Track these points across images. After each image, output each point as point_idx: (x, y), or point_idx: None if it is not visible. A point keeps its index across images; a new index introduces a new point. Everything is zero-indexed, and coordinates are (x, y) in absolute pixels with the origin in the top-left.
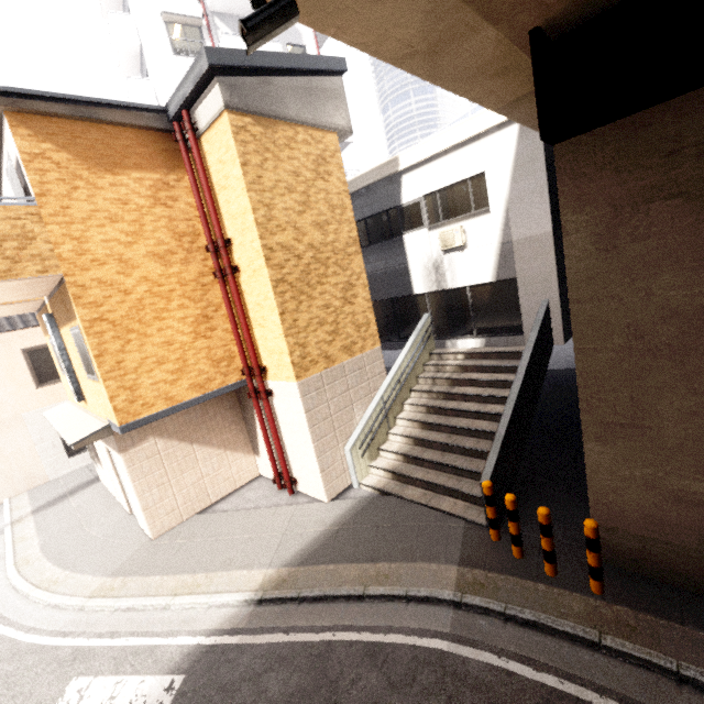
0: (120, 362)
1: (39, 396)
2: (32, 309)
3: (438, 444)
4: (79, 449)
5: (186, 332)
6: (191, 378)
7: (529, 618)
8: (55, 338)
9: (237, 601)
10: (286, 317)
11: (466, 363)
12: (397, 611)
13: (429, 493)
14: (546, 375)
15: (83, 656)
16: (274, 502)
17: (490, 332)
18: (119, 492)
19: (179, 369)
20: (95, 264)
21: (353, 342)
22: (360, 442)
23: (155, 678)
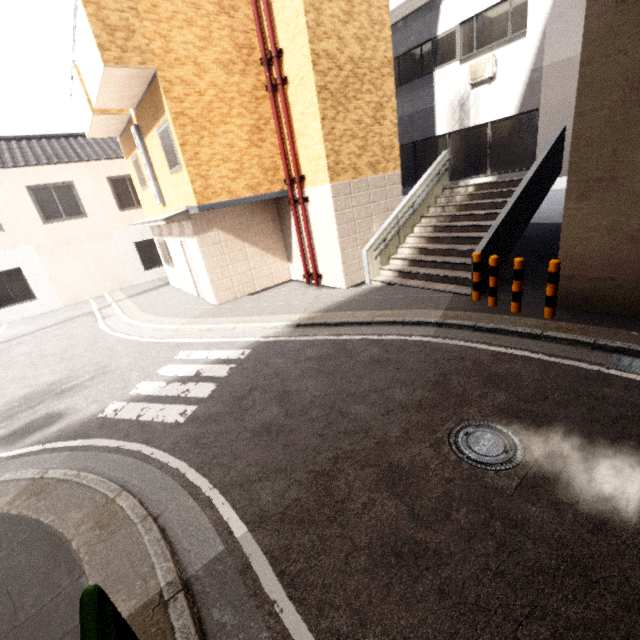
0: (197, 154)
1: (121, 218)
2: (118, 131)
3: (440, 251)
4: (151, 266)
5: (243, 139)
6: (246, 180)
7: (492, 327)
8: (141, 146)
9: (281, 325)
10: (326, 123)
11: (476, 192)
12: (395, 329)
13: (427, 282)
14: (549, 226)
15: (184, 345)
16: (303, 291)
17: (502, 170)
18: (189, 280)
19: (238, 170)
20: (177, 63)
21: (378, 162)
22: (375, 248)
23: (232, 351)
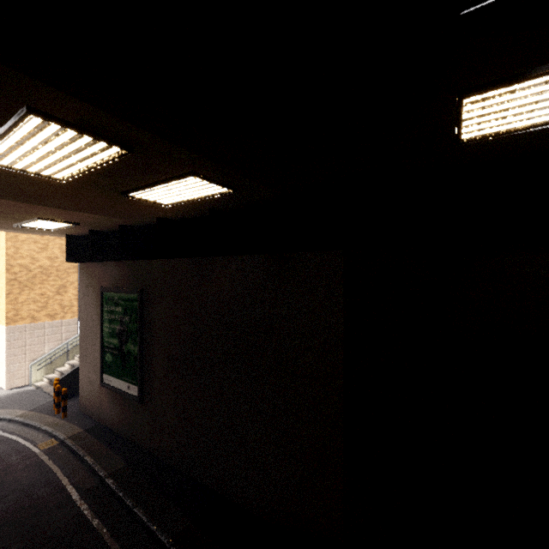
0: None
1: None
2: None
3: None
4: None
5: None
6: None
7: (28, 423)
8: None
9: None
10: (11, 296)
11: None
12: None
13: None
14: None
15: None
16: None
17: None
18: None
19: None
20: None
21: (57, 313)
22: (41, 363)
23: None
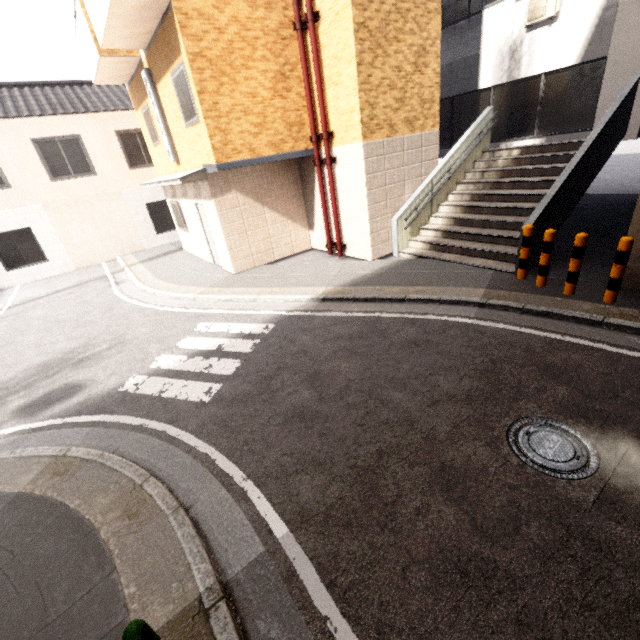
0: (216, 103)
1: (131, 177)
2: (126, 77)
3: (478, 222)
4: (163, 229)
5: (266, 88)
6: (269, 136)
7: (544, 310)
8: (153, 95)
9: (305, 299)
10: (362, 69)
11: (521, 156)
12: (431, 307)
13: (463, 257)
14: (593, 197)
15: (202, 316)
16: (325, 262)
17: (553, 131)
18: (204, 246)
19: (260, 123)
20: None
21: (415, 118)
22: (406, 217)
23: (255, 325)
